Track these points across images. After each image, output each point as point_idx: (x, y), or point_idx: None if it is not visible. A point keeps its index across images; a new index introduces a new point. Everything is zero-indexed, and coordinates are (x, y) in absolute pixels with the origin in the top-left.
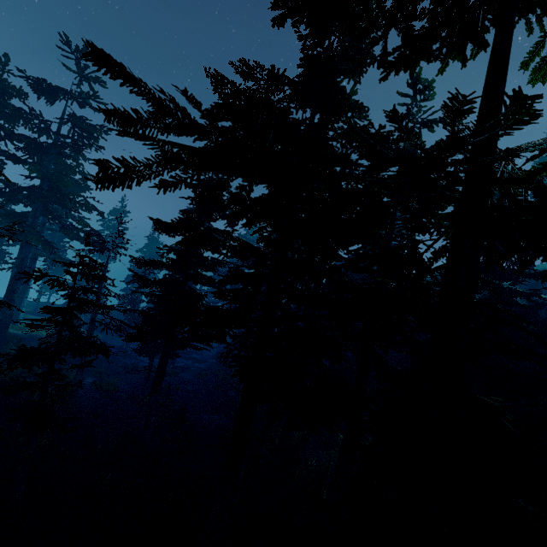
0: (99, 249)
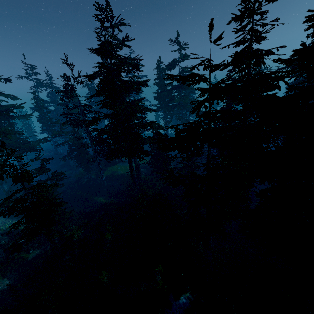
0: None
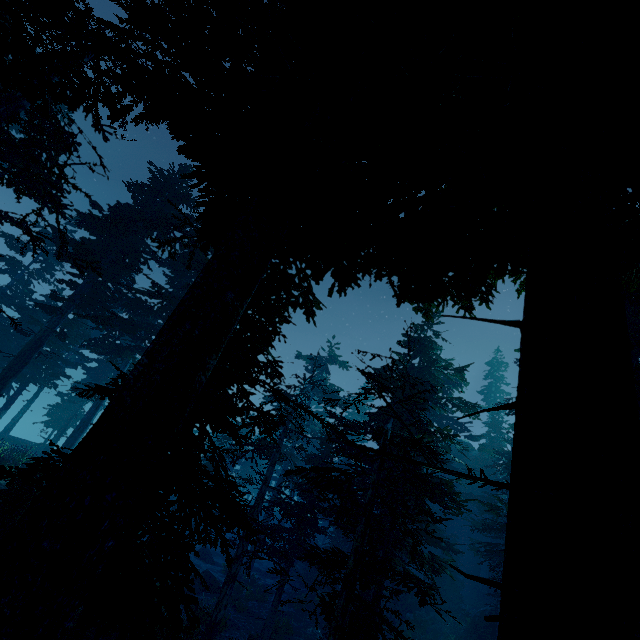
0: None
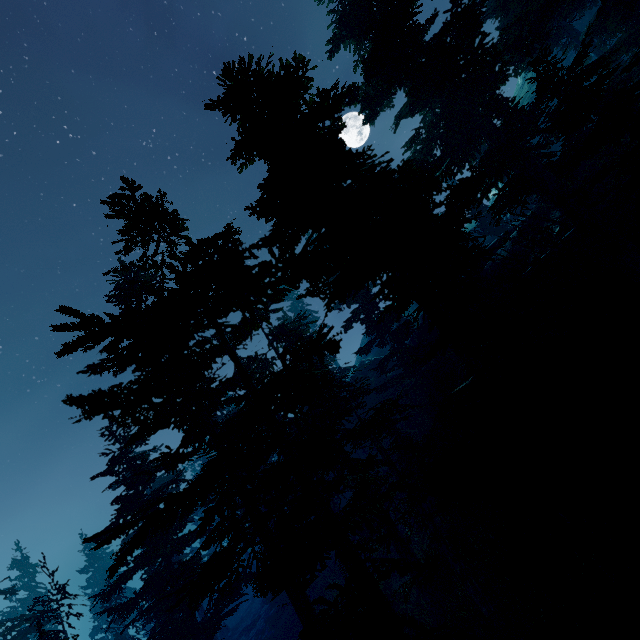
0: None
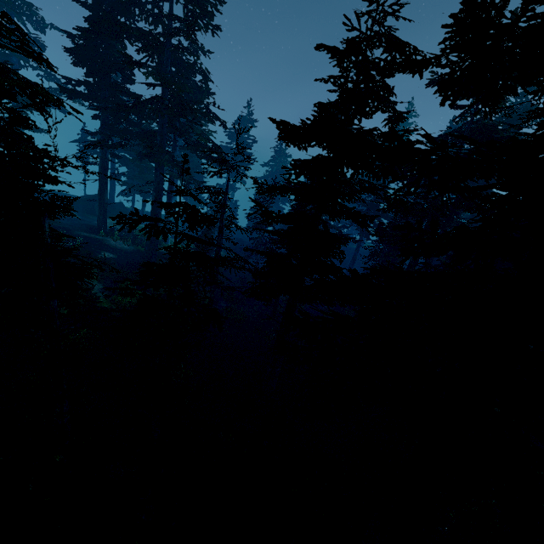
0: (218, 170)
